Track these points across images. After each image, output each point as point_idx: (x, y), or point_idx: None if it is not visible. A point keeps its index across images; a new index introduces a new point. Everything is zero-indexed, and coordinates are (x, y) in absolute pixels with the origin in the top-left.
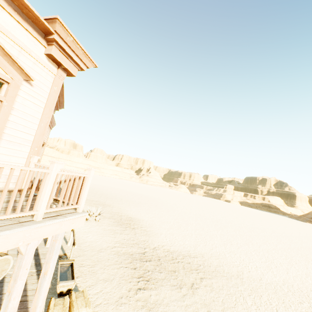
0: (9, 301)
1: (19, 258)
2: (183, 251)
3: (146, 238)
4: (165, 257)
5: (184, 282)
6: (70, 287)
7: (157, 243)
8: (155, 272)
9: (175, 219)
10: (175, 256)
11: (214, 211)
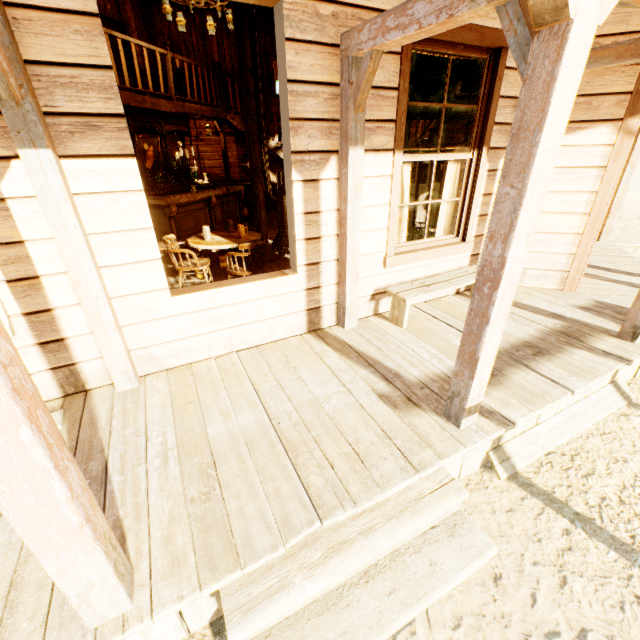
0: (632, 172)
1: None
2: None
3: None
4: None
5: (626, 218)
6: None
7: None
8: None
9: None
10: None
11: None
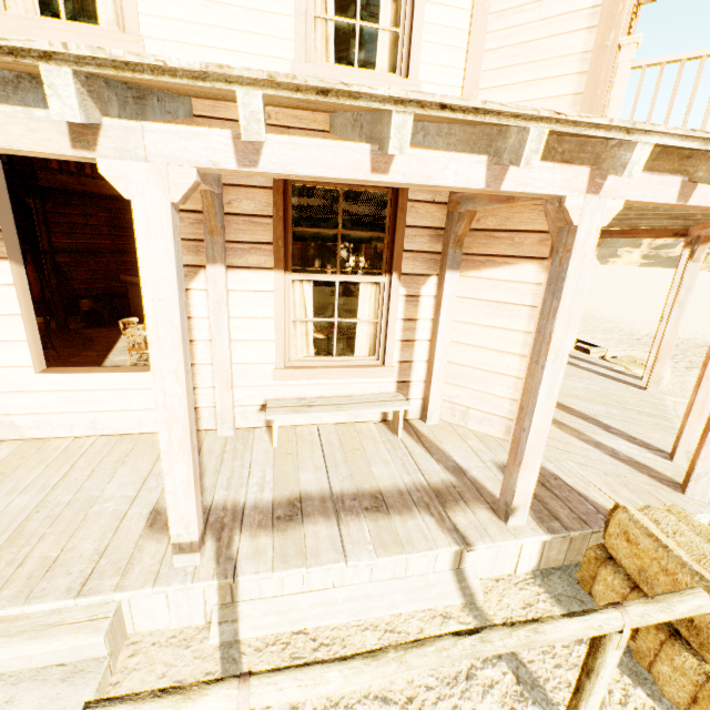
0: (681, 312)
1: (689, 267)
2: (708, 339)
3: (613, 326)
4: (683, 344)
5: None
6: (601, 355)
7: (644, 331)
8: (690, 357)
9: (628, 303)
10: (701, 344)
11: (702, 290)
